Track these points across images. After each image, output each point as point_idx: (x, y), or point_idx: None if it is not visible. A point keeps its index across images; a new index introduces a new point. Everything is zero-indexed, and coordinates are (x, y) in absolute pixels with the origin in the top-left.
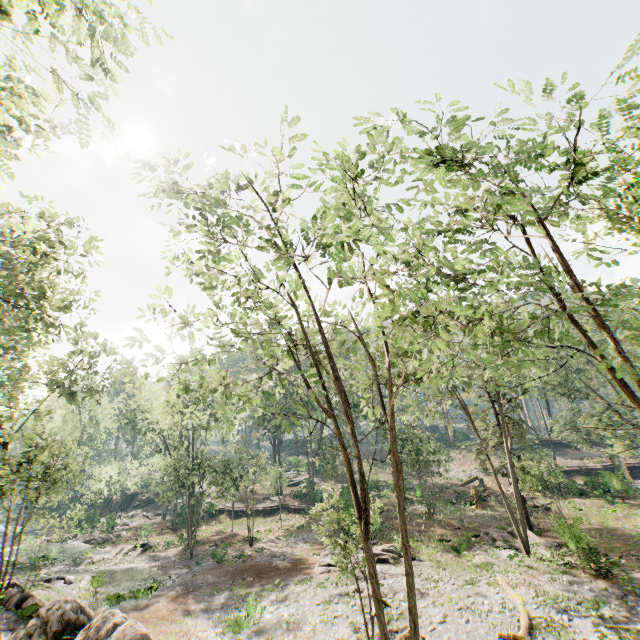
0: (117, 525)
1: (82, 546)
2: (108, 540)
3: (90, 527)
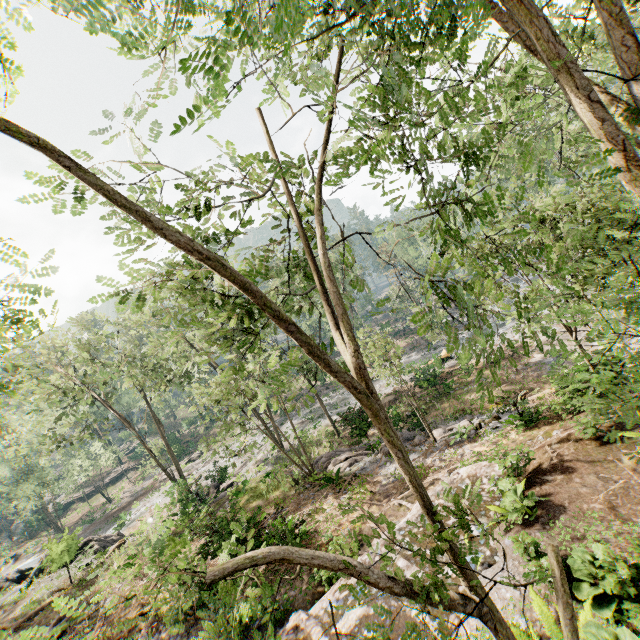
0: None
1: None
2: None
3: None
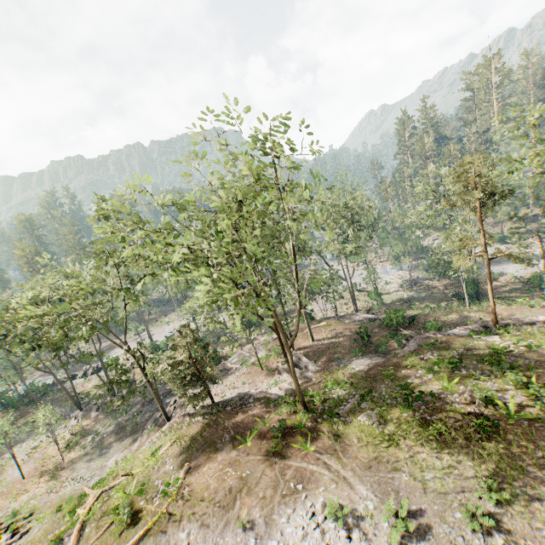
0: None
1: None
2: None
3: None
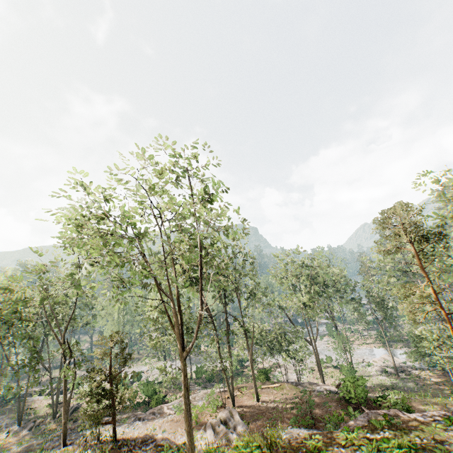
0: None
1: None
2: None
3: None
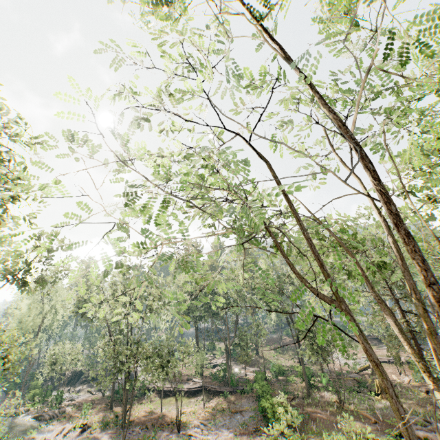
0: (65, 399)
1: (30, 422)
2: (54, 416)
3: (42, 401)
